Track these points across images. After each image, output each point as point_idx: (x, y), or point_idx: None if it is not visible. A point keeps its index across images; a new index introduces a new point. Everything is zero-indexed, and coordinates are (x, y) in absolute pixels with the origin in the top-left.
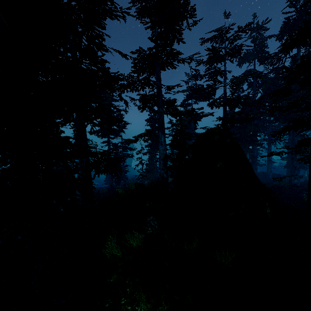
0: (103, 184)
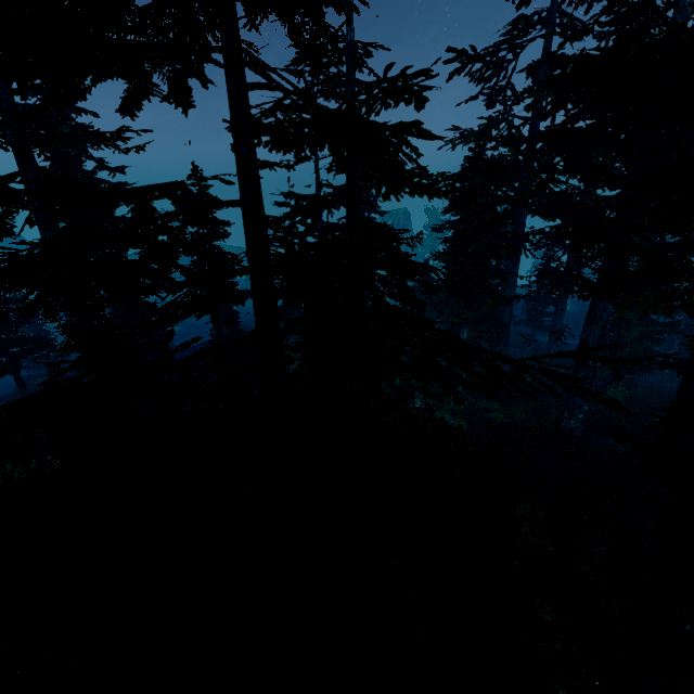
0: (190, 332)
